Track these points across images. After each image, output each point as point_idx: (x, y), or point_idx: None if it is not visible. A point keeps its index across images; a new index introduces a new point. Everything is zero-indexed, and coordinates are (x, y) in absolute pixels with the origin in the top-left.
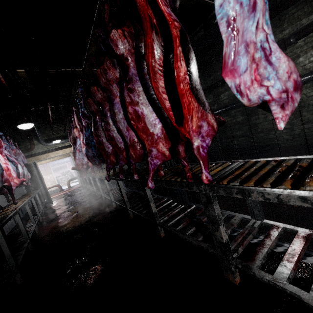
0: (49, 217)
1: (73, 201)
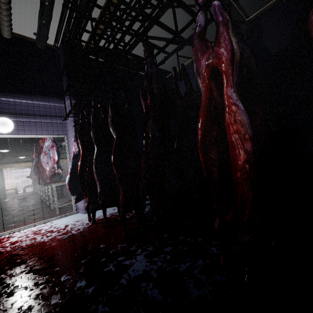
0: (2, 204)
1: (22, 198)
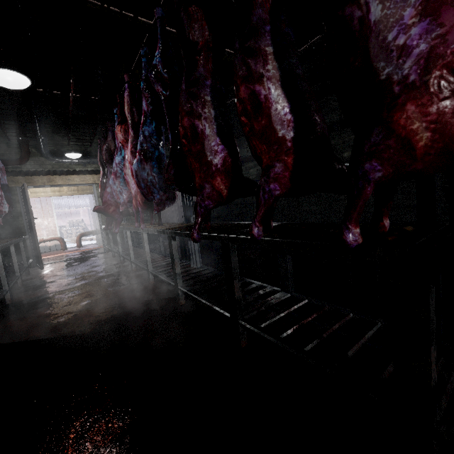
0: (27, 296)
1: (84, 272)
